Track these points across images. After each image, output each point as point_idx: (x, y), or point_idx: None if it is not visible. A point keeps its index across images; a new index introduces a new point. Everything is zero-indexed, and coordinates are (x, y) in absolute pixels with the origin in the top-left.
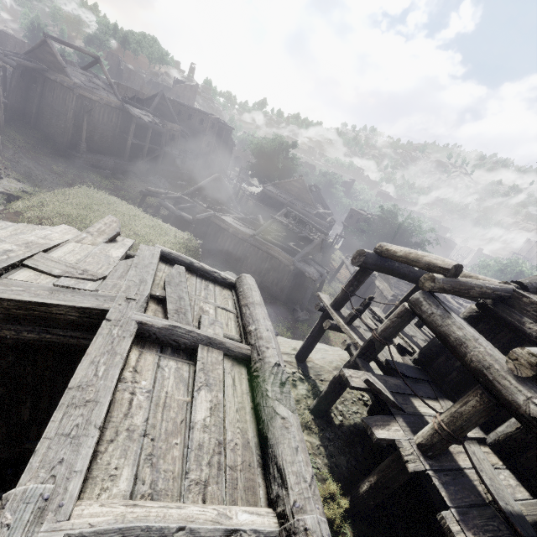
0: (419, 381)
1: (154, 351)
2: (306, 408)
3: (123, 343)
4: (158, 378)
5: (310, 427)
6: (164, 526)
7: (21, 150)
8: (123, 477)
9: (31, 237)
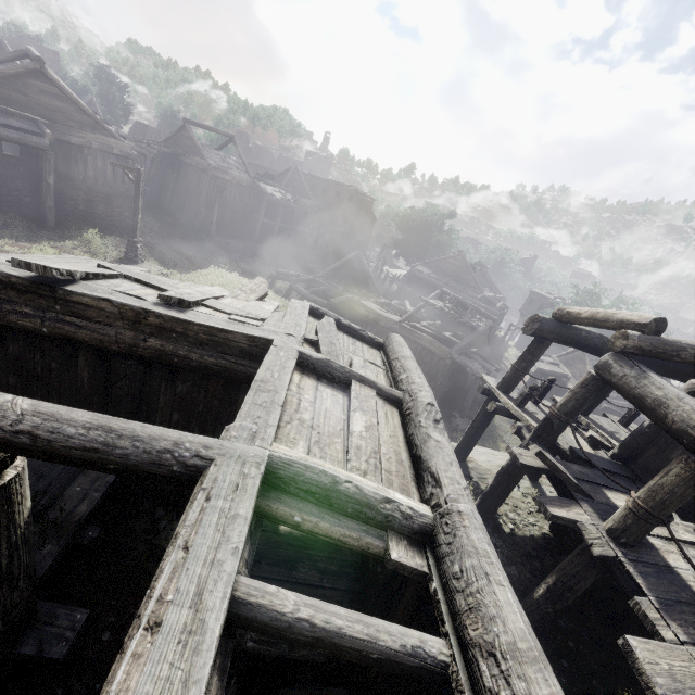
0: (617, 476)
1: (312, 378)
2: None
3: (289, 362)
4: (317, 397)
5: None
6: (336, 475)
7: (156, 236)
8: (300, 445)
9: (200, 289)
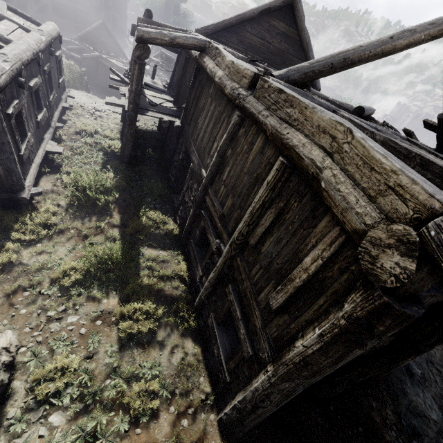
0: (159, 91)
1: None
2: (119, 120)
3: None
4: None
5: (117, 124)
6: None
7: None
8: None
9: None
